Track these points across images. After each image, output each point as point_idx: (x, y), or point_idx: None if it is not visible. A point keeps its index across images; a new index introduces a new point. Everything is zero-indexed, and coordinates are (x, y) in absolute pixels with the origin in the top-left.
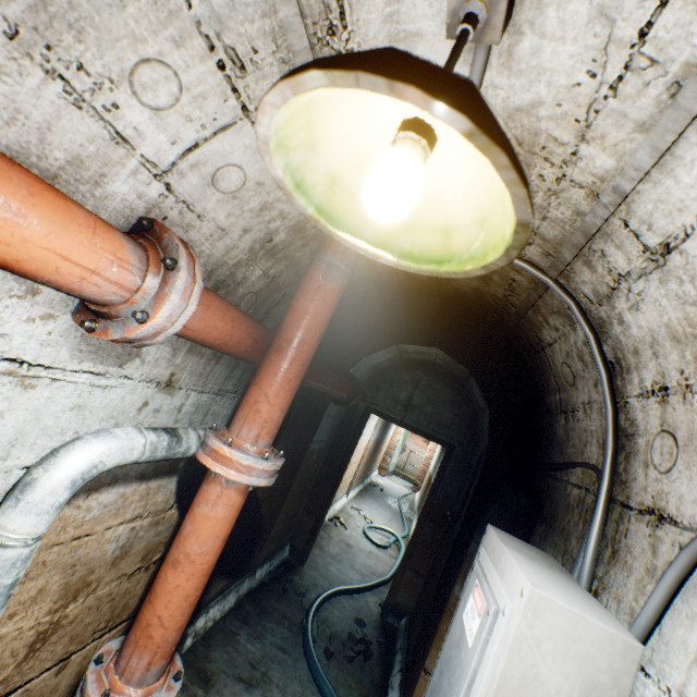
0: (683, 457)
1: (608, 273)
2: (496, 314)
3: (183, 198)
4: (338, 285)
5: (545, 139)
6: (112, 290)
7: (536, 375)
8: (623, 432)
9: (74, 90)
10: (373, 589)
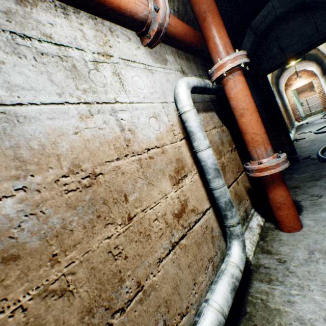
0: None
1: None
2: None
3: None
4: None
5: None
6: (143, 8)
7: None
8: None
9: None
10: None
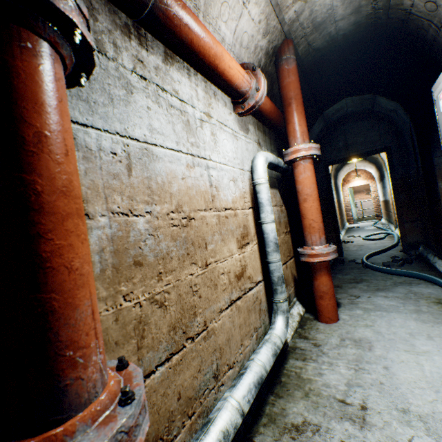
0: None
1: None
2: (372, 27)
3: (237, 57)
4: (294, 65)
5: None
6: (247, 85)
7: (414, 34)
8: None
9: (213, 27)
10: (390, 250)
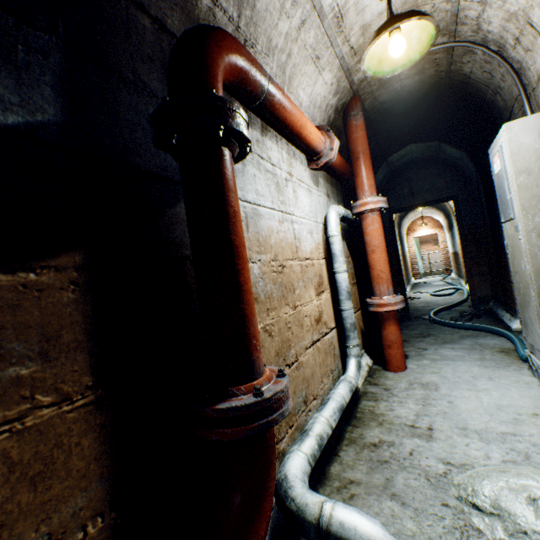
0: (533, 53)
1: (472, 21)
2: (435, 85)
3: (311, 117)
4: (362, 121)
5: (420, 0)
6: (322, 145)
7: (474, 95)
8: (517, 70)
9: (294, 96)
10: (459, 306)
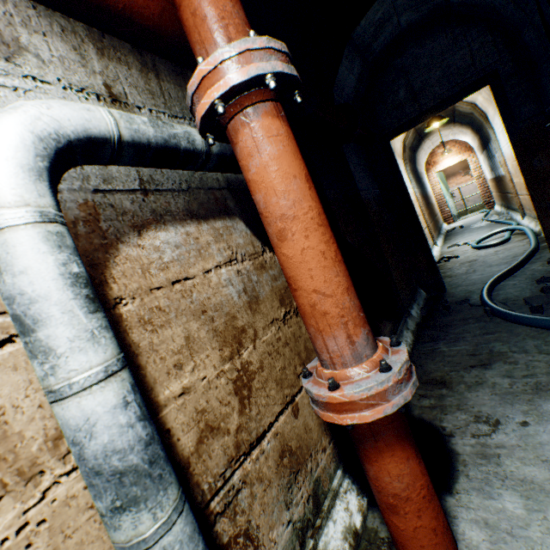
0: None
1: None
2: None
3: None
4: None
5: None
6: None
7: None
8: None
9: None
10: (528, 262)
